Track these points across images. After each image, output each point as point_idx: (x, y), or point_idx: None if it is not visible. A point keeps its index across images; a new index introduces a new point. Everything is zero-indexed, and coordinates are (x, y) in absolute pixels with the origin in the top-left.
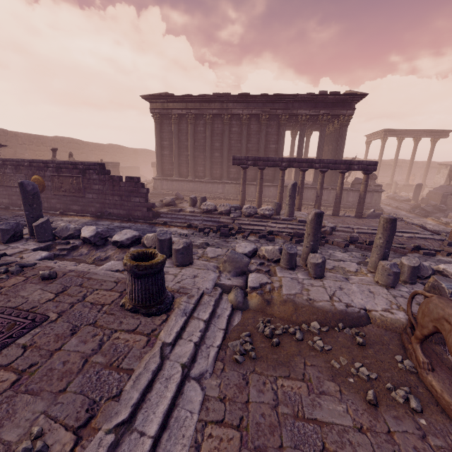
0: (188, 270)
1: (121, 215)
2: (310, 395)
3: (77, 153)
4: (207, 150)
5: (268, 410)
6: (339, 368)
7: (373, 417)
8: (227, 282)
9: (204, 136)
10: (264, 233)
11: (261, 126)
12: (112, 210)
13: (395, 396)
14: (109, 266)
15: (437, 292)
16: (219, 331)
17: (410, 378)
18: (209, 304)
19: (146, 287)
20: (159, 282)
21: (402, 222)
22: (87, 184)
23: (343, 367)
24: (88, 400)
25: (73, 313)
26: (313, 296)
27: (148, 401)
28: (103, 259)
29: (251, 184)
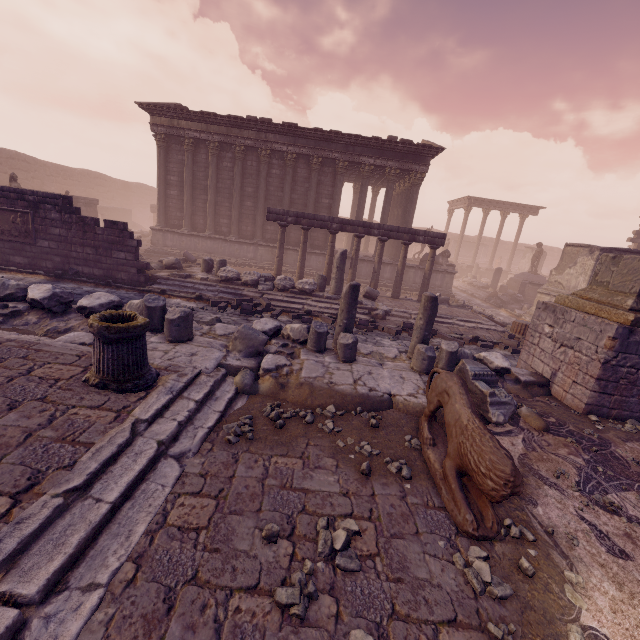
0: (185, 346)
1: (96, 277)
2: (304, 470)
3: (24, 177)
4: (235, 195)
5: (254, 483)
6: (343, 447)
7: (362, 485)
8: (234, 362)
9: (231, 176)
10: (300, 313)
11: (312, 172)
12: (81, 267)
13: (390, 468)
14: (71, 338)
15: (462, 376)
16: (215, 413)
17: (412, 454)
18: (206, 385)
19: (119, 356)
20: (138, 351)
21: (469, 311)
22: (41, 226)
23: (348, 446)
24: (31, 470)
25: (13, 388)
26: (336, 379)
27: (110, 473)
28: (62, 331)
29: (294, 250)
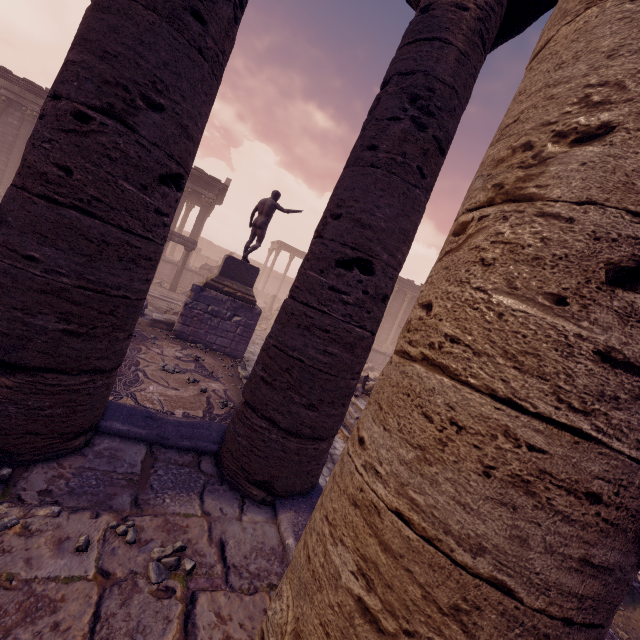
0: None
1: None
2: None
3: None
4: (14, 153)
5: None
6: None
7: None
8: None
9: (16, 134)
10: None
11: None
12: None
13: None
14: None
15: None
16: None
17: None
18: None
19: None
20: None
21: None
22: None
23: None
24: None
25: None
26: None
27: None
28: None
29: None
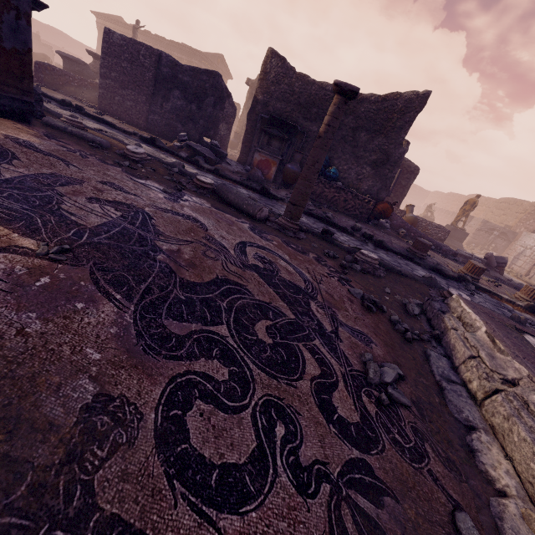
0: None
1: None
2: None
3: (63, 45)
4: None
5: None
6: None
7: None
8: None
9: None
10: None
11: None
12: None
13: None
14: None
15: None
16: None
17: None
18: None
19: None
20: None
21: None
22: None
23: None
24: None
25: None
26: None
27: None
28: None
29: None
